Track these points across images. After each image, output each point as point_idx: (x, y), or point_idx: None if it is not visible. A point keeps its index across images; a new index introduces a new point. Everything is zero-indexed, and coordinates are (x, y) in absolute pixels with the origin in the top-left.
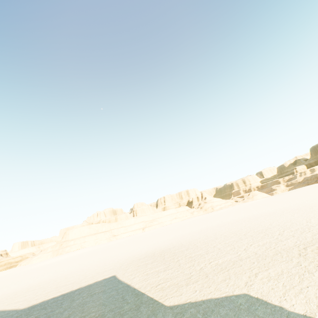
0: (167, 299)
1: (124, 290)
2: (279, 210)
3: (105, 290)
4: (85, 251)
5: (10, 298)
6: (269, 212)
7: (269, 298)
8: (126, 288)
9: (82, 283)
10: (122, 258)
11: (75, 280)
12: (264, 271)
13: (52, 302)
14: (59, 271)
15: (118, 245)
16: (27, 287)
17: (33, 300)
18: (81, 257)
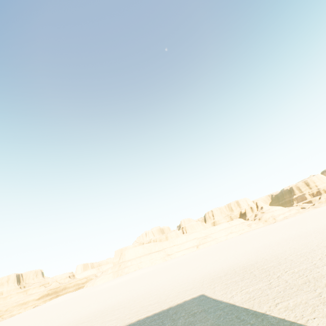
0: (309, 320)
1: (232, 310)
2: None
3: (205, 309)
4: (144, 272)
5: (99, 317)
6: None
7: None
8: (232, 307)
9: (169, 303)
10: (196, 277)
11: (157, 299)
12: None
13: (151, 321)
14: (131, 291)
15: (177, 264)
16: (109, 306)
17: (126, 319)
18: (144, 277)
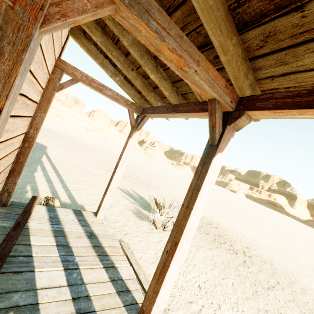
0: None
1: None
2: (166, 172)
3: None
4: None
5: None
6: (160, 170)
7: (50, 149)
8: None
9: None
10: None
11: None
12: (75, 153)
13: None
14: None
15: (53, 121)
16: None
17: None
18: None
